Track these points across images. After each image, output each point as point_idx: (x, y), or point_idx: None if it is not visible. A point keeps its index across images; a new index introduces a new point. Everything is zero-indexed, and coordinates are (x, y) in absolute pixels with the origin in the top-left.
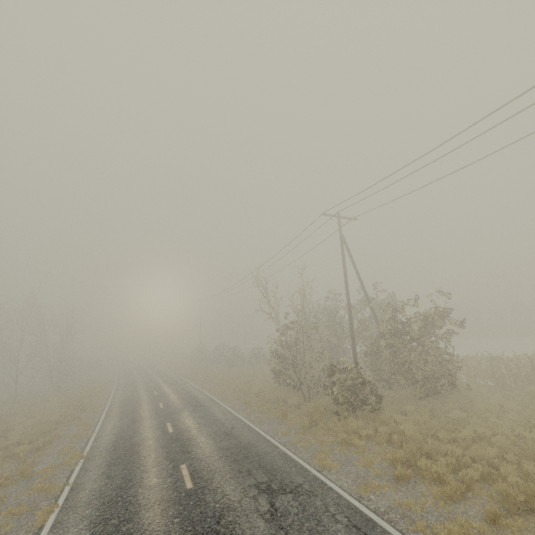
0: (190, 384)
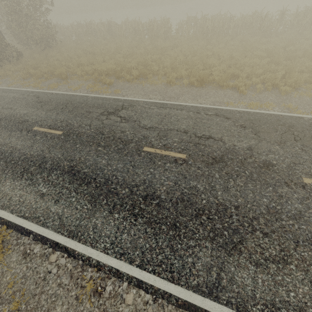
0: None
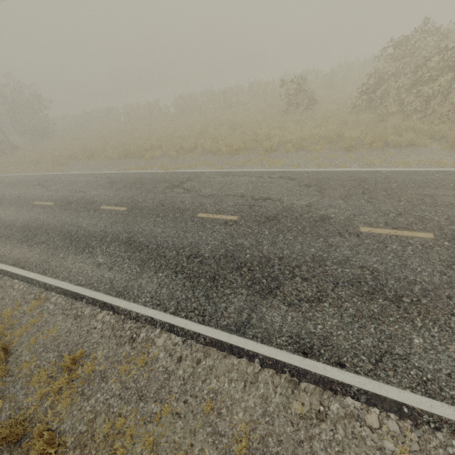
0: None
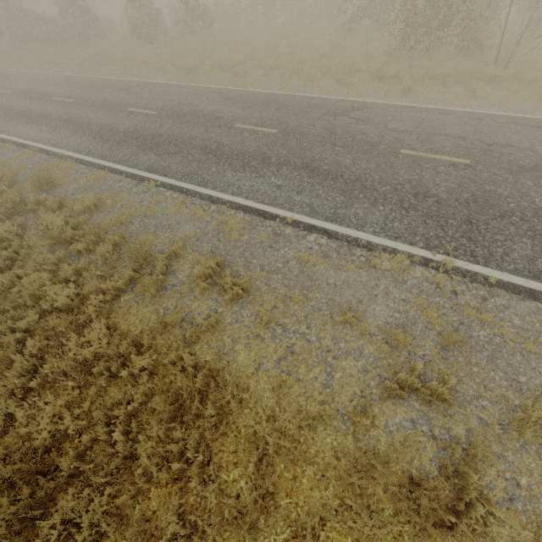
0: (162, 83)
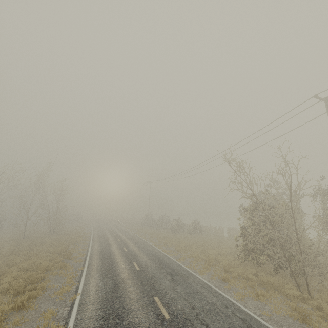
0: (150, 244)
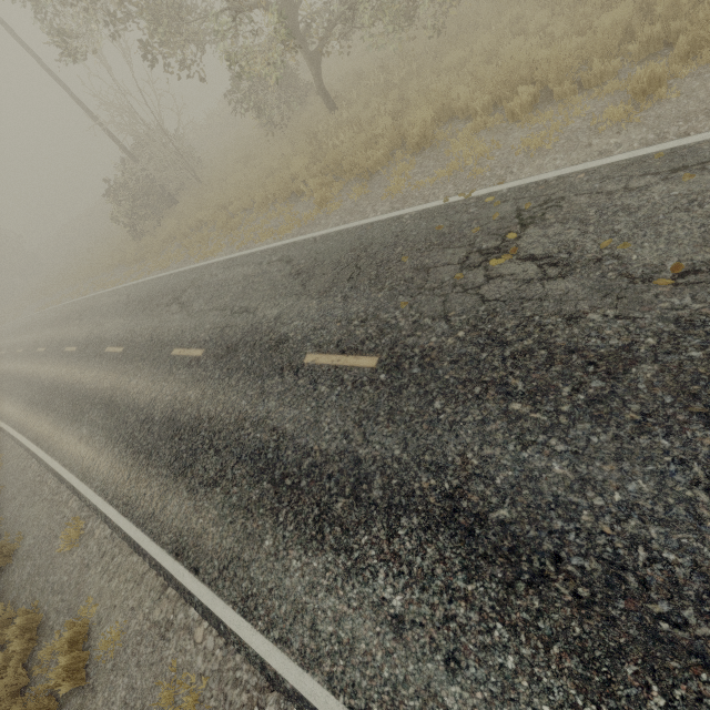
0: None
